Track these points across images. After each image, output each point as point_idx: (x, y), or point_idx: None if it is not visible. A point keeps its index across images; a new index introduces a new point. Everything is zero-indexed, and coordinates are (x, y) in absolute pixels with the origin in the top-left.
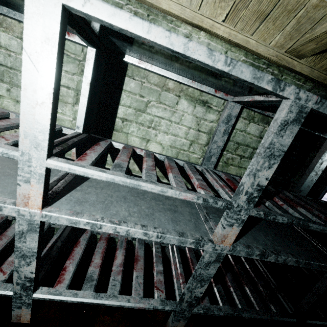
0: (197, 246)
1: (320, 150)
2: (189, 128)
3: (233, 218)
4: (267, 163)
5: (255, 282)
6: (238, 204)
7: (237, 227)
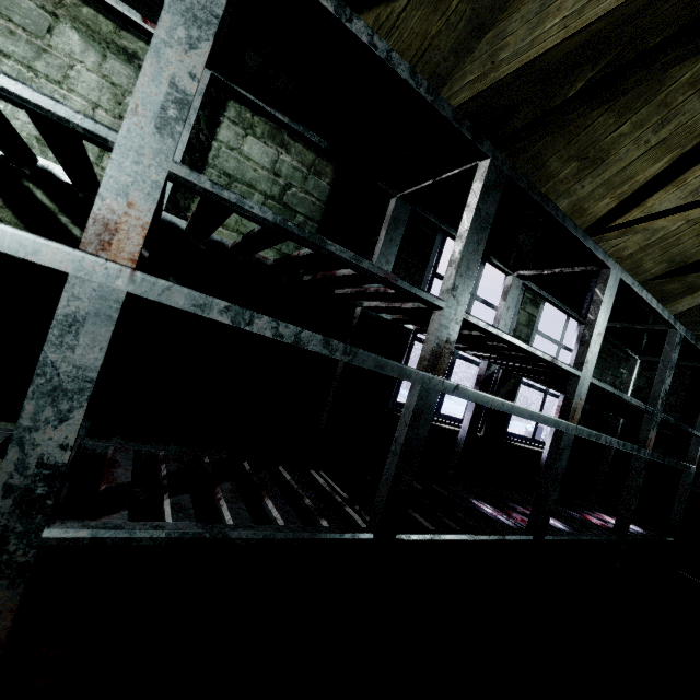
0: (13, 247)
1: (385, 219)
2: (95, 106)
3: (123, 171)
4: (183, 31)
5: (299, 496)
6: (130, 127)
7: (142, 203)
